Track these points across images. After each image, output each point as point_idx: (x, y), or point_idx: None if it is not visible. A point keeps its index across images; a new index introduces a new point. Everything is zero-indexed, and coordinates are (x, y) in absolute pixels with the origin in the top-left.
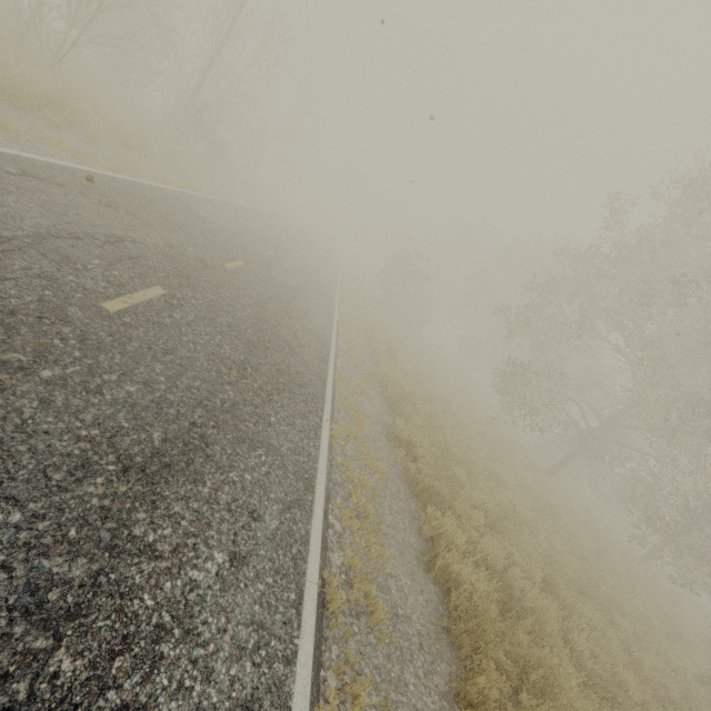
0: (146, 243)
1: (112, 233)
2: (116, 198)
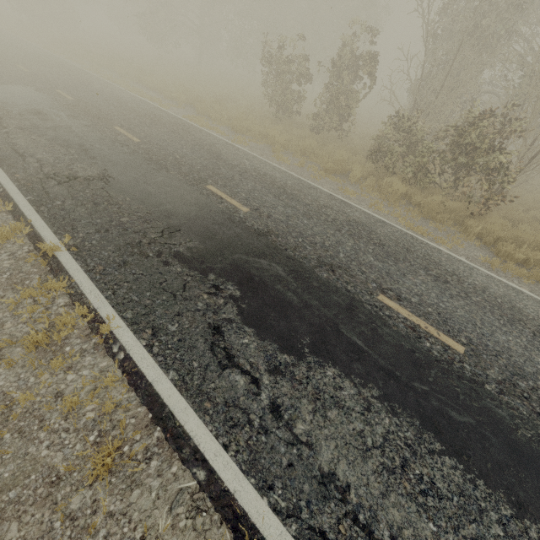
0: None
1: None
2: None
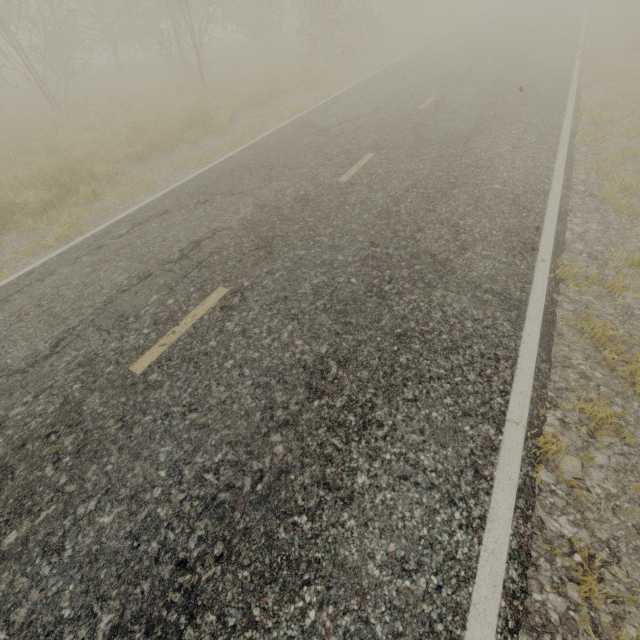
0: (229, 226)
1: (192, 240)
2: (218, 185)
